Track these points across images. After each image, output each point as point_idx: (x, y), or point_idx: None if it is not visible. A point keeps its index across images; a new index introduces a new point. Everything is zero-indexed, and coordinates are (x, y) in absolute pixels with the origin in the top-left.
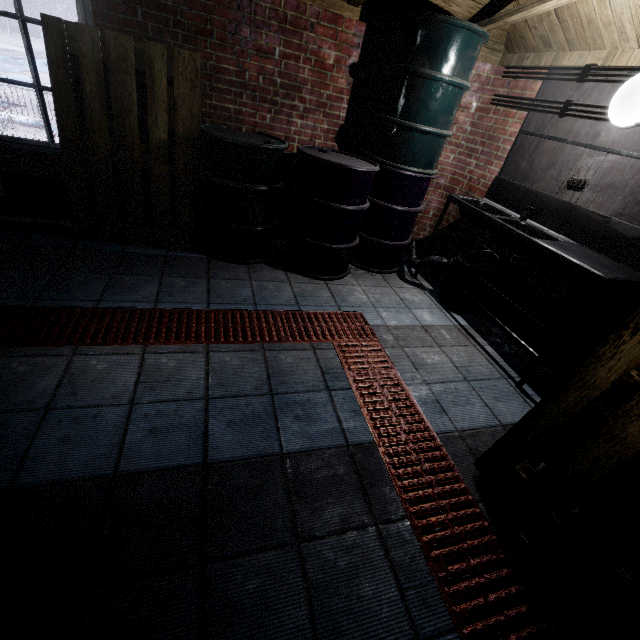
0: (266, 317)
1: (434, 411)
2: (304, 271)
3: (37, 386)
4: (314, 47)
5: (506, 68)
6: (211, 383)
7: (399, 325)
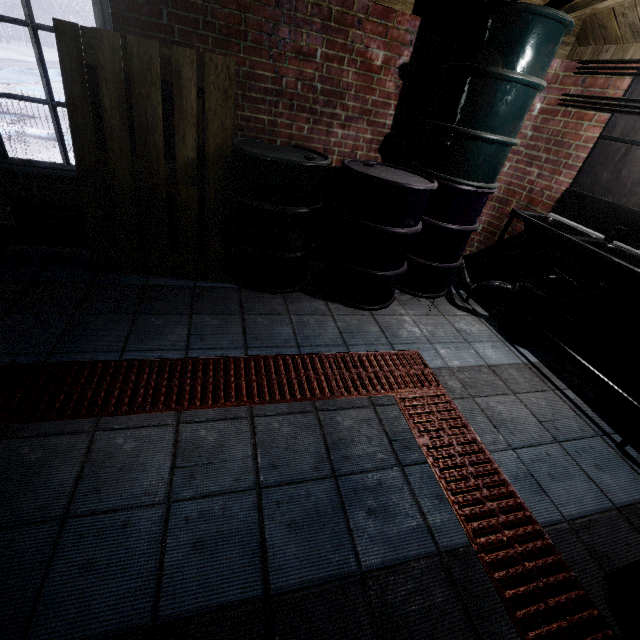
0: (313, 363)
1: (531, 491)
2: (346, 300)
3: (52, 481)
4: (360, 47)
5: (580, 63)
6: (261, 464)
7: (463, 366)
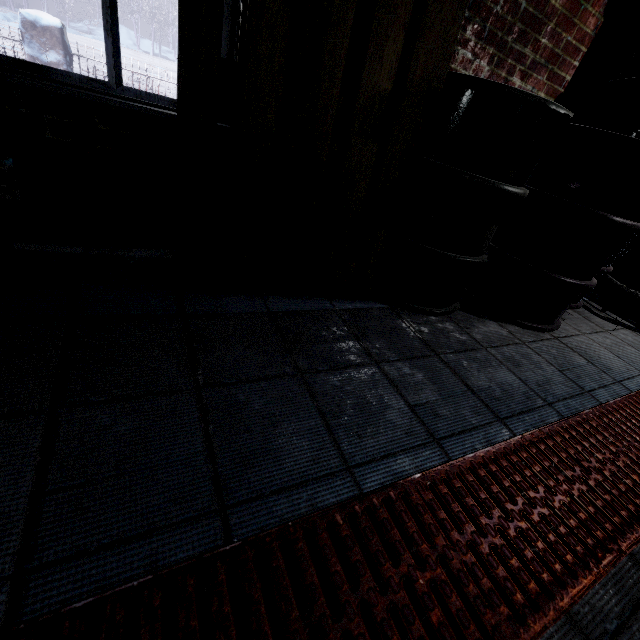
0: (594, 433)
1: None
2: (523, 320)
3: None
4: None
5: None
6: None
7: None
